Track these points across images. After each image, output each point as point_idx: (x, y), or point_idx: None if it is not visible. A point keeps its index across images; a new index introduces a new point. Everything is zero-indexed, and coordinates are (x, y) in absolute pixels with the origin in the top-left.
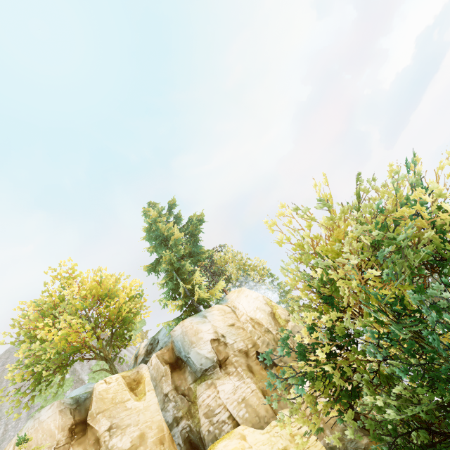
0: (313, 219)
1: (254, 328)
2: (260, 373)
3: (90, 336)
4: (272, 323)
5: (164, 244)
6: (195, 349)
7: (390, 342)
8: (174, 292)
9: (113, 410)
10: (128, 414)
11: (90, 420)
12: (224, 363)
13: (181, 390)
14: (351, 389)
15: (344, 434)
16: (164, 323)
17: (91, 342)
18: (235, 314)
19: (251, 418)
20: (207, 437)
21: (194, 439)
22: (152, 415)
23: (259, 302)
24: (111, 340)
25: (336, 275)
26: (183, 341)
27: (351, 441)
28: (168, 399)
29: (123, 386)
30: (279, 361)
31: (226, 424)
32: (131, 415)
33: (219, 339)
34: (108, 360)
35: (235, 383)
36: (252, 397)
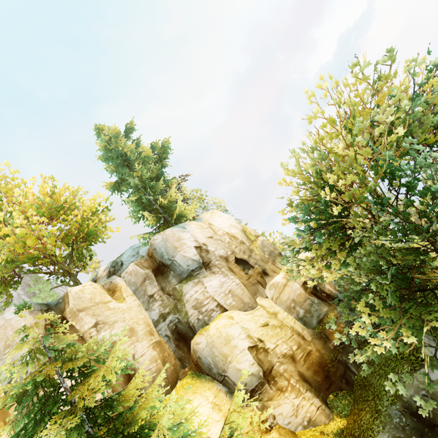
0: (365, 77)
1: (231, 239)
2: (239, 274)
3: (53, 242)
4: (245, 238)
5: (126, 165)
6: (181, 253)
7: (381, 208)
8: (145, 209)
9: (96, 309)
10: (113, 312)
11: (71, 317)
12: (208, 266)
13: (166, 291)
14: (349, 246)
15: (311, 306)
16: (138, 237)
17: (54, 249)
18: (212, 229)
19: (237, 305)
20: (197, 324)
21: (182, 328)
22: (138, 313)
23: (232, 221)
24: (72, 256)
25: (363, 141)
26: (167, 247)
27: (316, 311)
28: (153, 300)
29: (101, 290)
30: (255, 264)
31: (214, 312)
32: (116, 314)
33: (201, 247)
34: (72, 274)
35: (222, 279)
36: (237, 289)
